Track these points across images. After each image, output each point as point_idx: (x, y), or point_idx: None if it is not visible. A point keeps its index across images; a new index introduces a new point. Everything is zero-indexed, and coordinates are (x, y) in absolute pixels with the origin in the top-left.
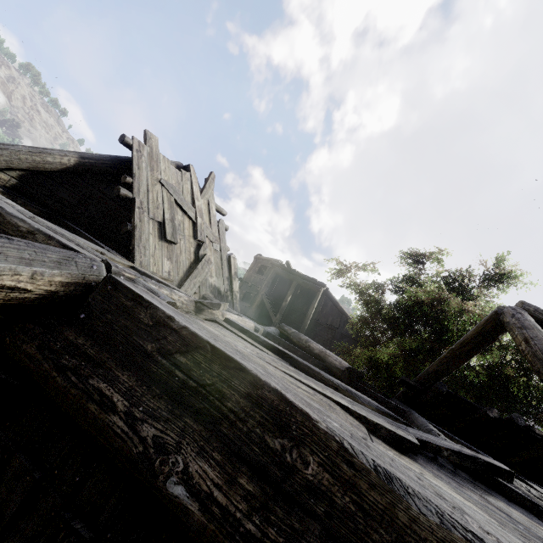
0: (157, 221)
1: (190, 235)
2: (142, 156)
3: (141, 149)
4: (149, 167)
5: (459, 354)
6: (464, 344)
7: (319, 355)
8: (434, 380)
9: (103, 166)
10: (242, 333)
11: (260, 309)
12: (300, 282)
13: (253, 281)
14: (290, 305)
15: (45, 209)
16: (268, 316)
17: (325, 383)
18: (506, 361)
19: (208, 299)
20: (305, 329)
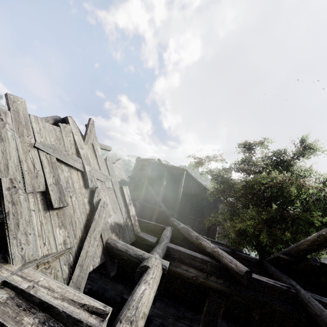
0: (38, 191)
1: (81, 186)
2: (5, 124)
3: (2, 117)
4: (18, 134)
5: None
6: None
7: (213, 255)
8: (305, 255)
9: None
10: None
11: (147, 193)
12: (170, 171)
13: (138, 176)
14: (166, 186)
15: None
16: (153, 196)
17: None
18: (325, 208)
19: (111, 244)
20: (179, 201)
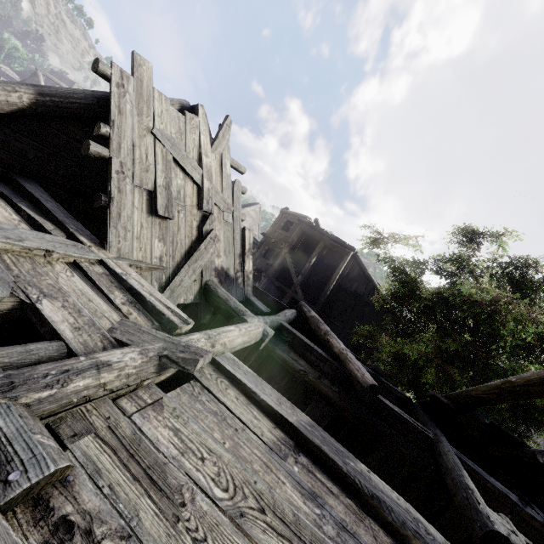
0: (145, 188)
1: (193, 204)
2: (125, 93)
3: (124, 83)
4: (137, 110)
5: (520, 391)
6: (532, 383)
7: (338, 357)
8: (475, 405)
9: (74, 107)
10: (233, 383)
11: (282, 267)
12: (328, 244)
13: (277, 237)
14: (314, 265)
15: (1, 166)
16: (289, 275)
17: (342, 480)
18: None
19: (211, 287)
20: (326, 294)
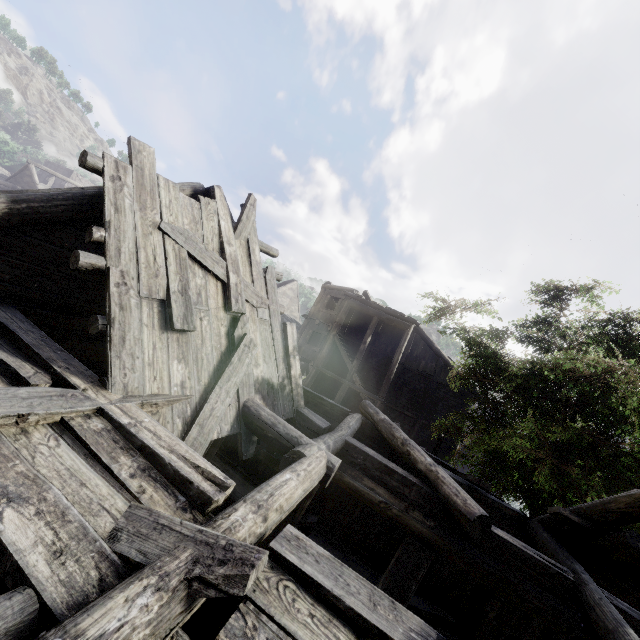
0: (156, 298)
1: (219, 306)
2: (123, 187)
3: (120, 174)
4: (138, 204)
5: None
6: None
7: (426, 476)
8: (618, 523)
9: (60, 210)
10: (302, 584)
11: (332, 352)
12: (383, 318)
13: (321, 317)
14: (370, 346)
15: None
16: (342, 361)
17: None
18: None
19: (251, 409)
20: (390, 379)
